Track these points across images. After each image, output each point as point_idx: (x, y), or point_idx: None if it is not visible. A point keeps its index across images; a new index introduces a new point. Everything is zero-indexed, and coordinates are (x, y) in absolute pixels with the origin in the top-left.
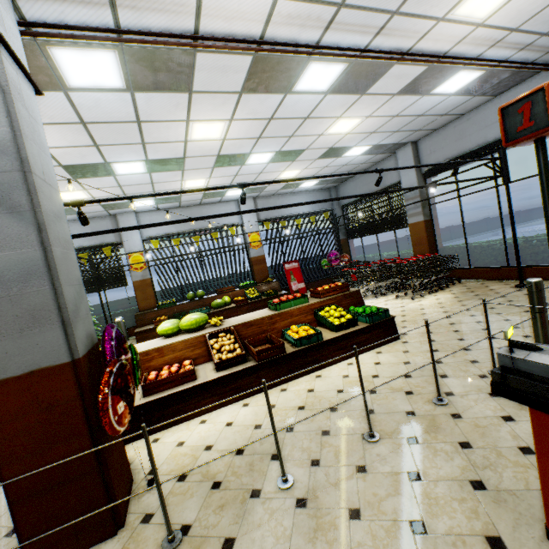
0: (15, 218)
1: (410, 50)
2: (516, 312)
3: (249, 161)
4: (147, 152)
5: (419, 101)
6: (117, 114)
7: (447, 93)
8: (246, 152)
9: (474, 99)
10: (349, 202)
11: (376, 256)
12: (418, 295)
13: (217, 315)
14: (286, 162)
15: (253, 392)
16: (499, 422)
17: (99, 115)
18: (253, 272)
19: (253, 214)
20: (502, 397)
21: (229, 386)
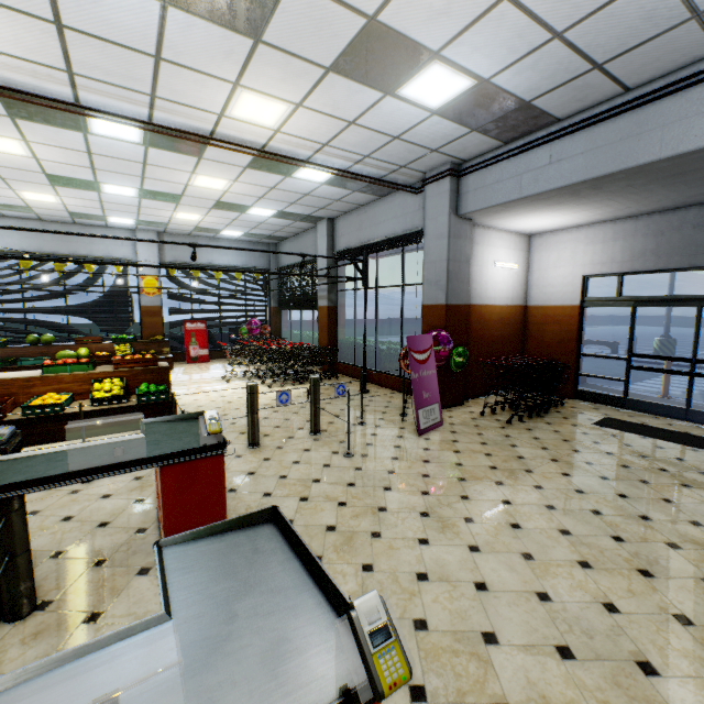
0: None
1: (215, 132)
2: (308, 414)
3: (106, 190)
4: None
5: (289, 181)
6: None
7: (315, 181)
8: (90, 179)
9: (358, 194)
10: (283, 265)
11: (299, 335)
12: (285, 384)
13: None
14: (168, 202)
15: None
16: (95, 498)
17: None
18: (142, 324)
19: (154, 252)
20: (139, 480)
21: None
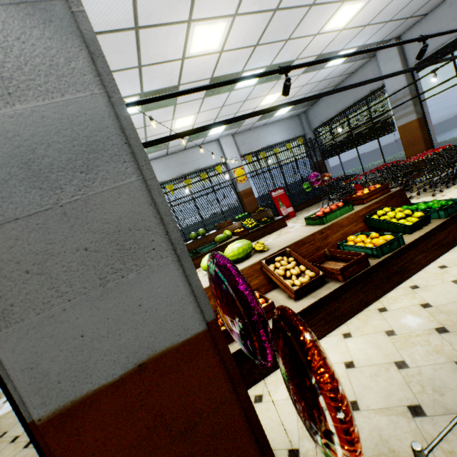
0: (33, 17)
1: None
2: None
3: (238, 85)
4: (142, 80)
5: None
6: (112, 16)
7: None
8: (239, 70)
9: None
10: (322, 122)
11: (357, 170)
12: (433, 192)
13: (223, 248)
14: (271, 82)
15: (344, 318)
16: None
17: (92, 19)
18: (243, 205)
19: (234, 150)
20: None
21: (317, 316)
